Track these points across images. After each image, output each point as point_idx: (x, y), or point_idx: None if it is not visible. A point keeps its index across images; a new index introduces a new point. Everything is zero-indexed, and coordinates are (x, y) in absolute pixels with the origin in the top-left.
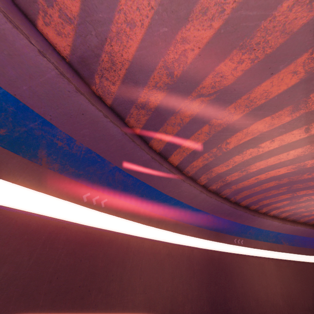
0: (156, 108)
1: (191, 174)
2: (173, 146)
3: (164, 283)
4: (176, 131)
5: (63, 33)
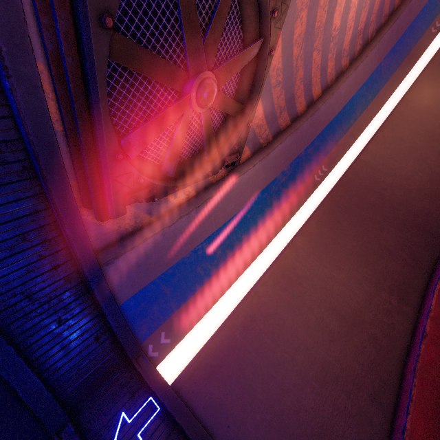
0: (285, 101)
1: (334, 78)
2: (309, 92)
3: (414, 142)
4: (302, 86)
5: (244, 151)
